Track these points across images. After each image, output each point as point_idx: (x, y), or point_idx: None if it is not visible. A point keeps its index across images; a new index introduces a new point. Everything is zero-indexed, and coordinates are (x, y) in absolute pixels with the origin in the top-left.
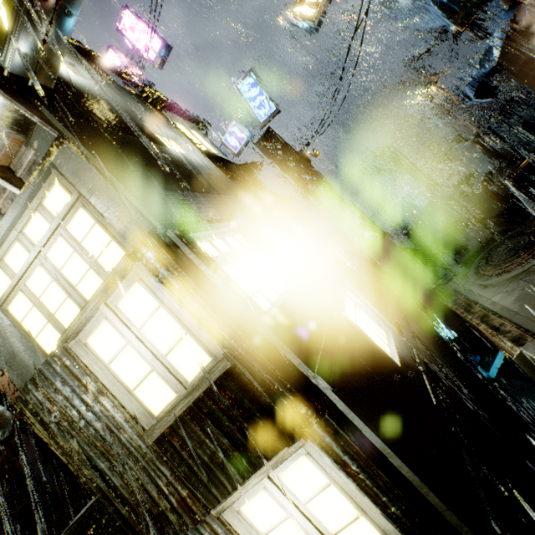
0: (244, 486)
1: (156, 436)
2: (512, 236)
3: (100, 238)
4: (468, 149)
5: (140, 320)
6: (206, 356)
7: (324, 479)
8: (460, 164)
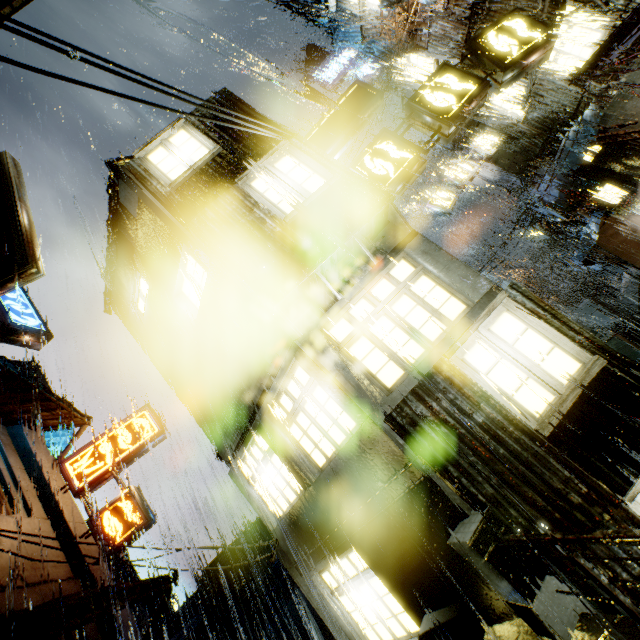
0: None
1: (552, 427)
2: None
3: (440, 295)
4: (588, 306)
5: (511, 339)
6: (575, 363)
7: None
8: None
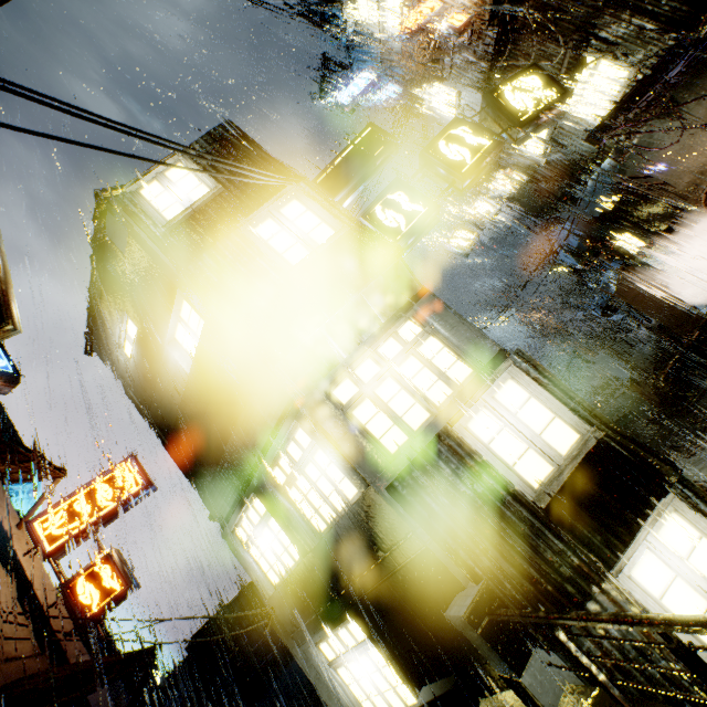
0: (635, 540)
1: (549, 499)
2: (685, 426)
3: (448, 357)
4: (605, 357)
5: (515, 407)
6: (574, 433)
7: (695, 532)
8: (583, 378)
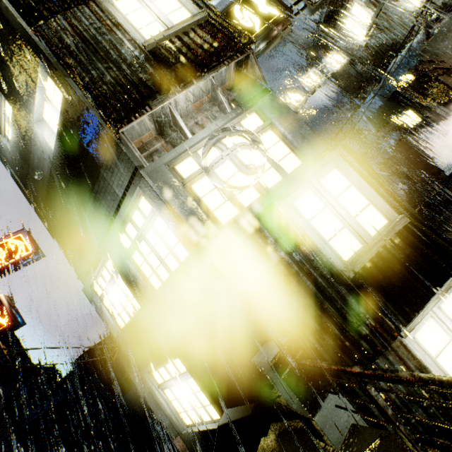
0: (424, 309)
1: (357, 270)
2: None
3: (282, 150)
4: None
5: (336, 192)
6: (384, 219)
7: None
8: None
